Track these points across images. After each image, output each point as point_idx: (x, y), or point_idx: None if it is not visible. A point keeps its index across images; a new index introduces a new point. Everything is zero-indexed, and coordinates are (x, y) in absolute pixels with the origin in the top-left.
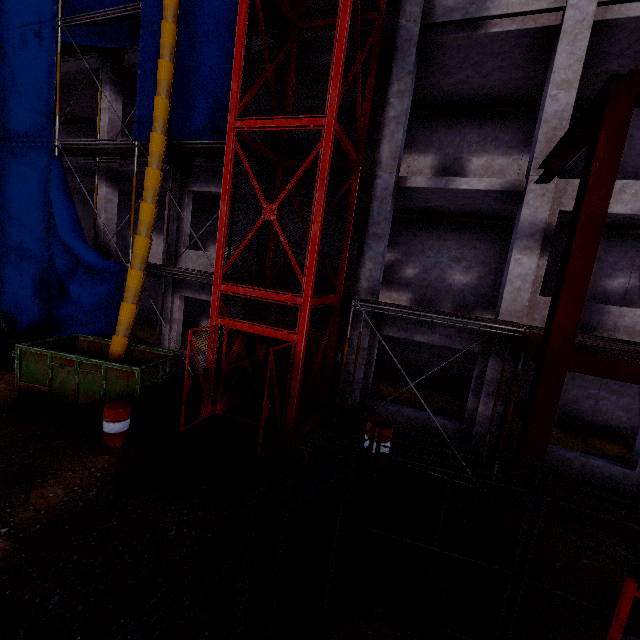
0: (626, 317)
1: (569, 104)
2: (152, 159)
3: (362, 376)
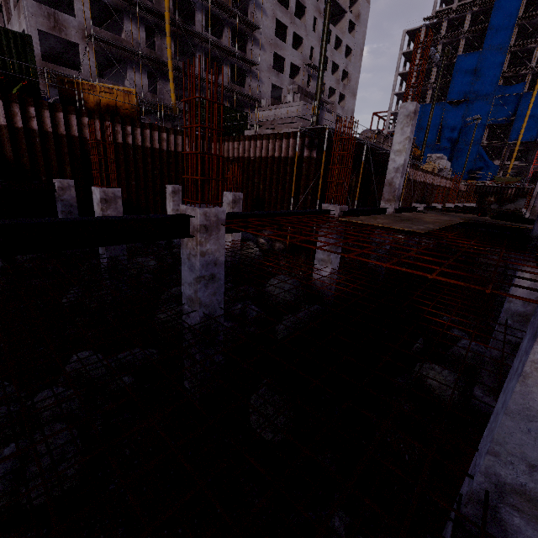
0: None
1: None
2: (517, 146)
3: None
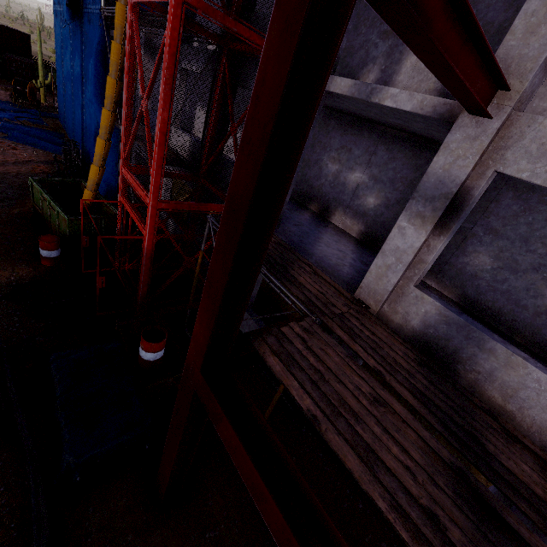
0: (514, 371)
1: None
2: (115, 32)
3: None
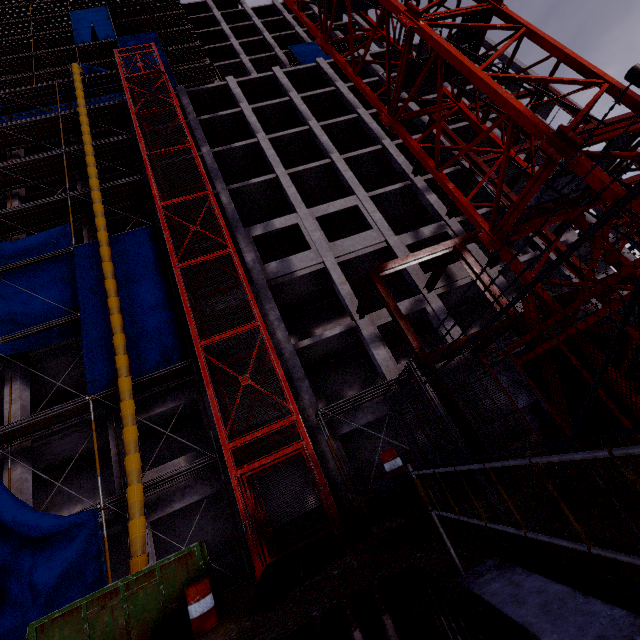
0: None
1: (349, 289)
2: (125, 394)
3: (346, 472)
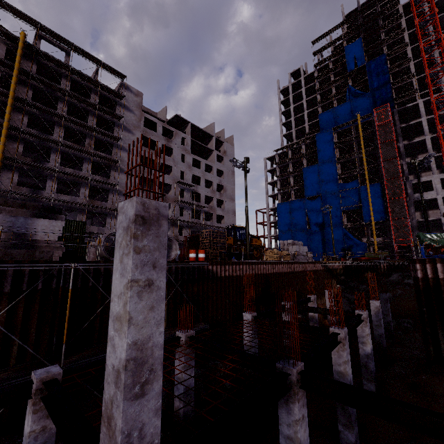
0: None
1: (443, 207)
2: (373, 225)
3: None
